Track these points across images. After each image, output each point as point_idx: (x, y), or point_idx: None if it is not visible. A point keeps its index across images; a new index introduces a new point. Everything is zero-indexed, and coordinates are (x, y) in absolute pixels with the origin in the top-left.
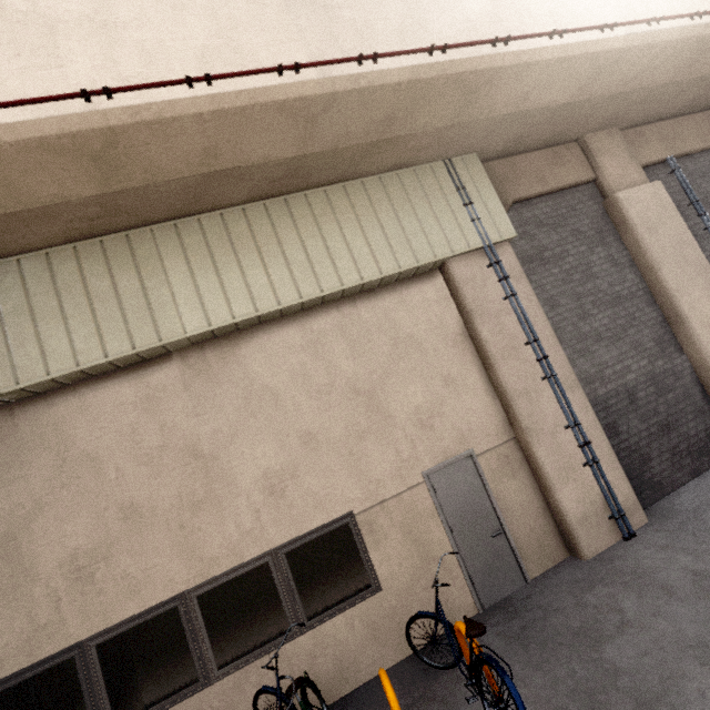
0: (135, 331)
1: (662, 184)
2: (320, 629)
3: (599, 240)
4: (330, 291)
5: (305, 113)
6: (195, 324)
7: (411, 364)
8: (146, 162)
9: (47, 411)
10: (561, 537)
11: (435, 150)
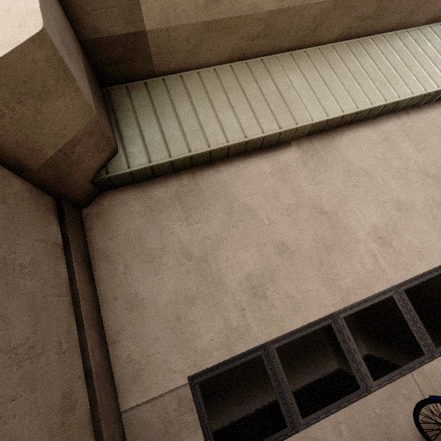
0: (278, 117)
1: None
2: None
3: None
4: (404, 97)
5: None
6: (317, 115)
7: None
8: None
9: (215, 175)
10: None
11: None
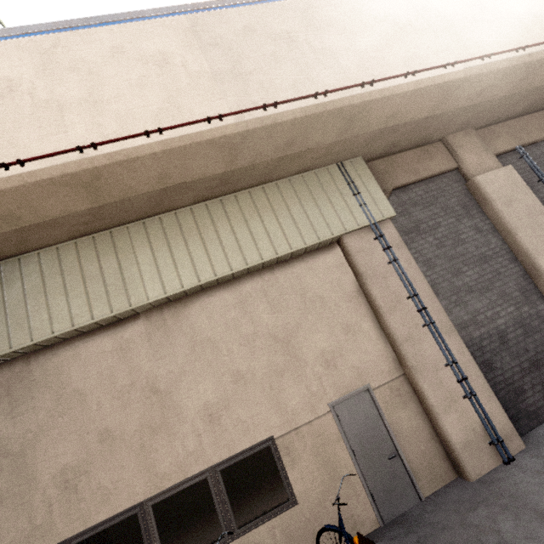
0: (113, 299)
1: (514, 167)
2: (247, 536)
3: (465, 213)
4: (253, 264)
5: (228, 145)
6: (155, 293)
7: (317, 316)
8: (121, 185)
9: (51, 358)
10: (449, 460)
11: (329, 157)
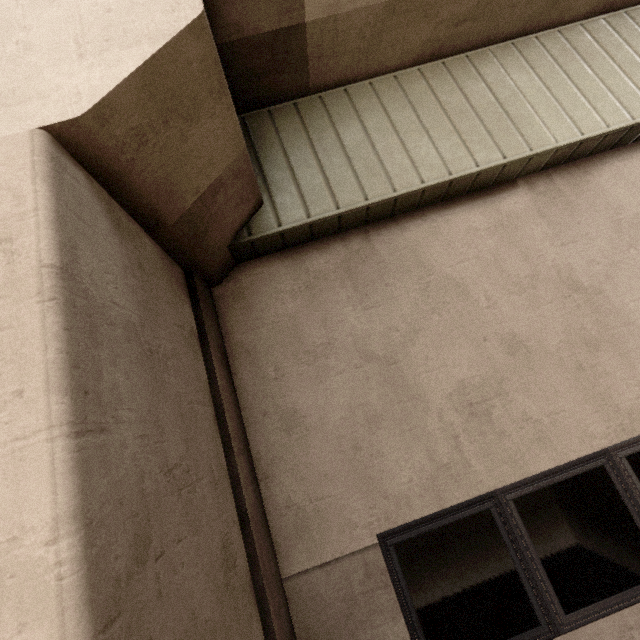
0: (500, 141)
1: None
2: None
3: None
4: None
5: None
6: (564, 134)
7: None
8: None
9: (400, 235)
10: None
11: None
